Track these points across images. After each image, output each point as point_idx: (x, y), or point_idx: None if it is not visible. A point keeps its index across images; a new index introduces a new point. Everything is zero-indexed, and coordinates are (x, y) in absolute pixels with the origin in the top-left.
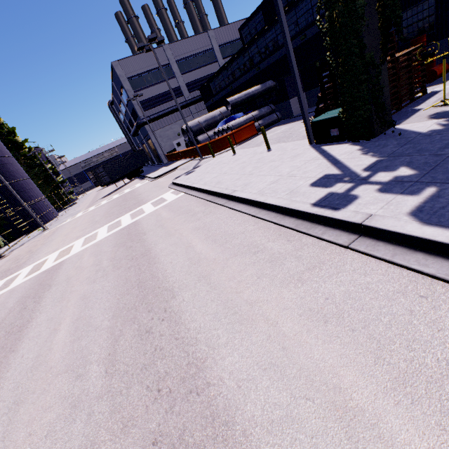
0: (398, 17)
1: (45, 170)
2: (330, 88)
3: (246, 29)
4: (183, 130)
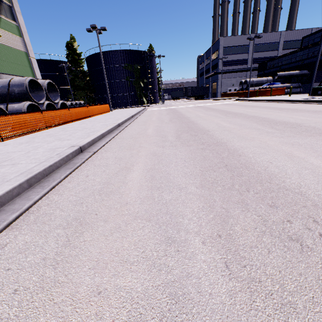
0: None
1: (158, 81)
2: None
3: (307, 38)
4: (240, 83)
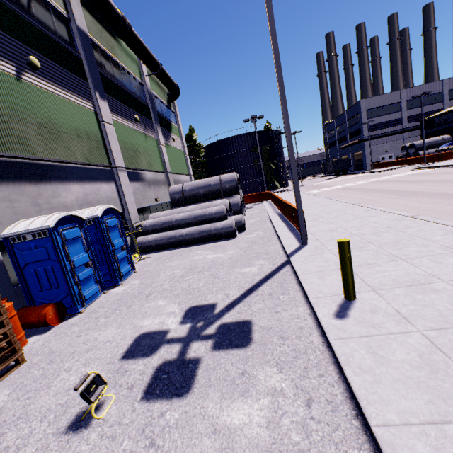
0: None
1: None
2: None
3: None
4: (402, 147)
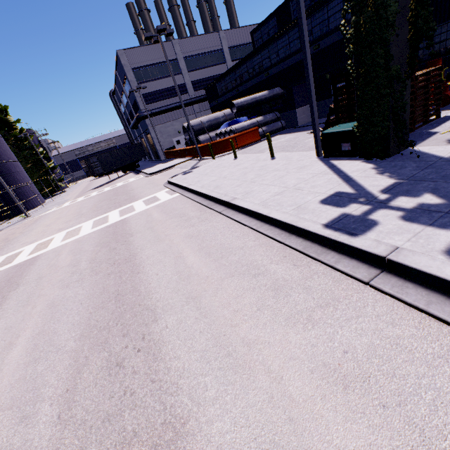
0: (432, 29)
1: (35, 154)
2: (344, 100)
3: (258, 33)
4: (184, 128)
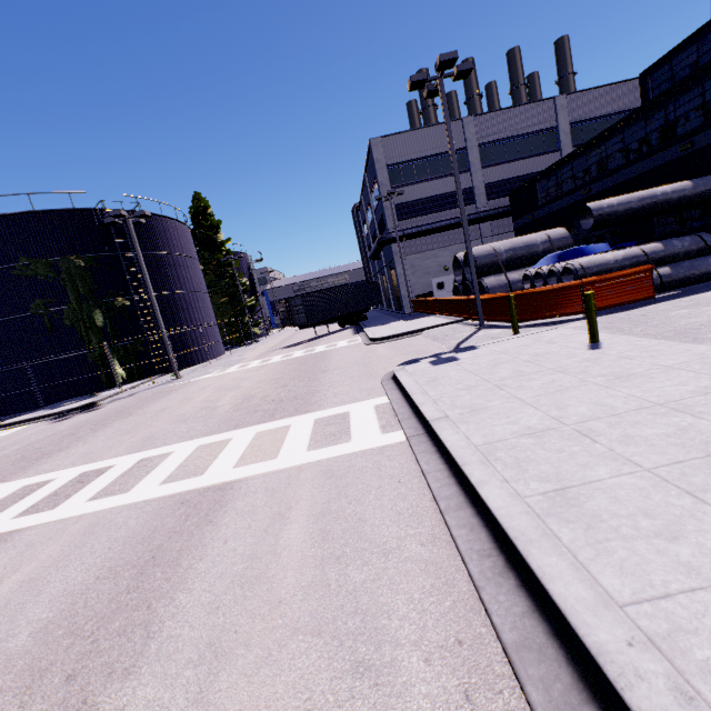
0: None
1: (235, 285)
2: None
3: (664, 70)
4: (456, 262)
